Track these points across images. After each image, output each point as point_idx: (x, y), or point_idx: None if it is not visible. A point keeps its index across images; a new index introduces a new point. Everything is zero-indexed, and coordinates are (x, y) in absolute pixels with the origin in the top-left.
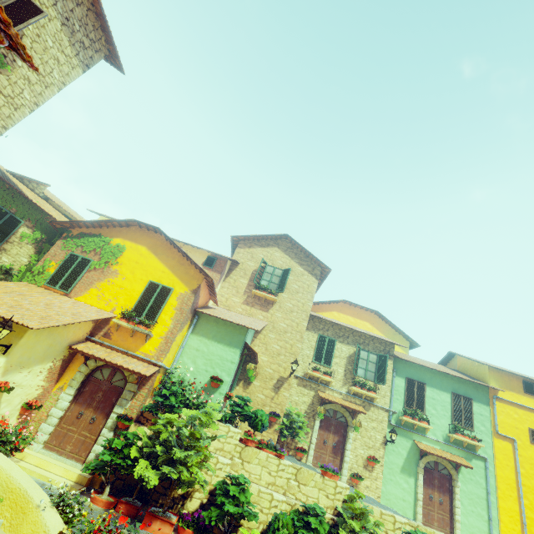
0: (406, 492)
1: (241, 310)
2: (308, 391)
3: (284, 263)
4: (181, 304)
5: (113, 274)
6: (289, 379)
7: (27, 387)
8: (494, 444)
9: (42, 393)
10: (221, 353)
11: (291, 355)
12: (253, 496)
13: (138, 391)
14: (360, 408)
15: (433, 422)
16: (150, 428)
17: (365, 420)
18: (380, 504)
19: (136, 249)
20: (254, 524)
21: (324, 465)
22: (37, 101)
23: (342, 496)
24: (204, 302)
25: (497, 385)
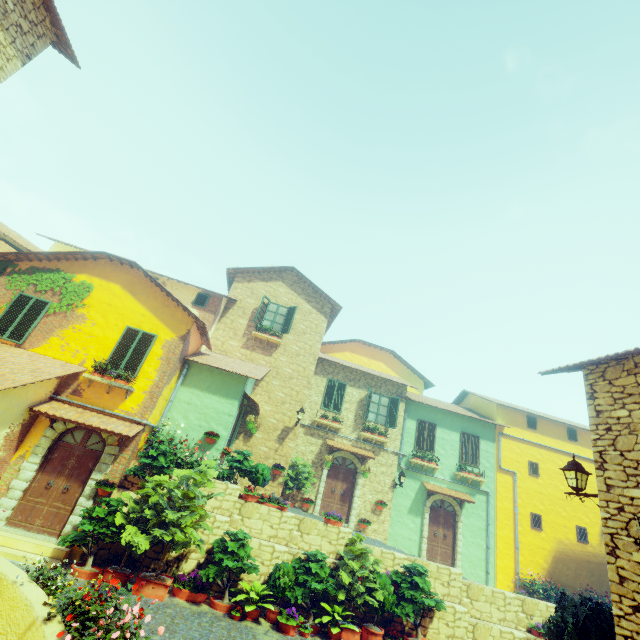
0: (413, 532)
1: (240, 355)
2: (316, 440)
3: (289, 300)
4: (167, 353)
5: (80, 320)
6: (295, 428)
7: None
8: (496, 478)
9: None
10: (217, 405)
11: (297, 402)
12: (253, 550)
13: (120, 454)
14: (370, 453)
15: (441, 462)
16: (137, 492)
17: (375, 466)
18: (386, 545)
19: (107, 287)
20: (255, 577)
21: (328, 514)
22: None
23: (345, 540)
24: (196, 348)
25: (504, 421)
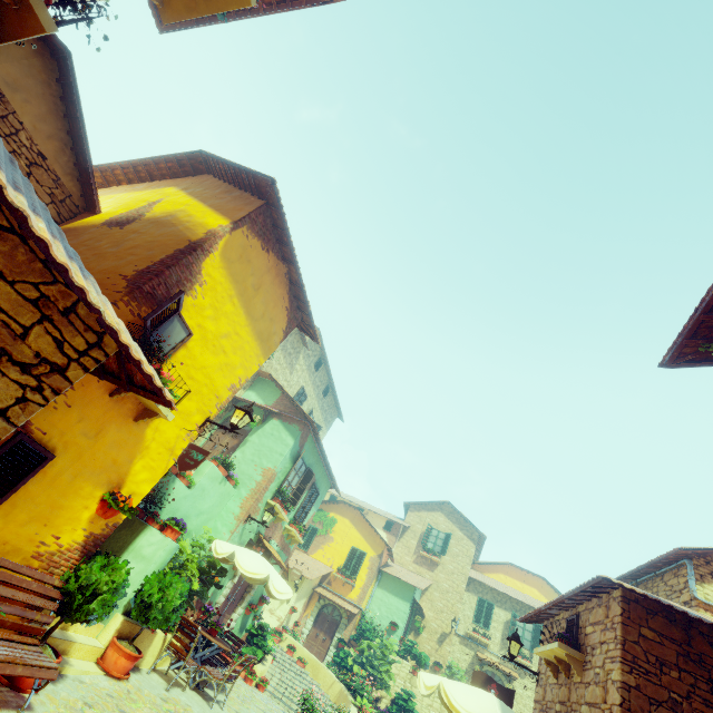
0: None
1: (412, 568)
2: (468, 650)
3: (446, 527)
4: (371, 564)
5: (331, 540)
6: (451, 635)
7: (297, 612)
8: None
9: (300, 617)
10: (397, 604)
11: (452, 613)
12: (417, 708)
13: (348, 624)
14: (515, 673)
15: None
16: (357, 649)
17: (521, 688)
18: None
19: (343, 521)
20: None
21: None
22: None
23: None
24: (385, 561)
25: None
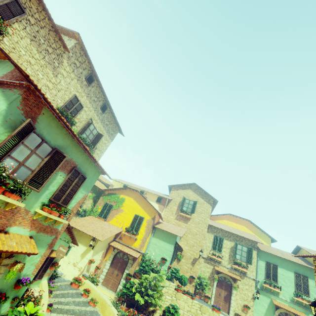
0: None
1: (174, 223)
2: (209, 266)
3: (194, 197)
4: (148, 224)
5: (121, 211)
6: (199, 259)
7: (97, 260)
8: None
9: (100, 262)
10: (165, 246)
11: (199, 246)
12: (181, 315)
13: (133, 263)
14: (238, 277)
15: (283, 289)
16: (139, 280)
17: (242, 284)
18: None
19: (129, 199)
20: None
21: (213, 305)
22: (99, 158)
23: None
24: (157, 220)
25: None
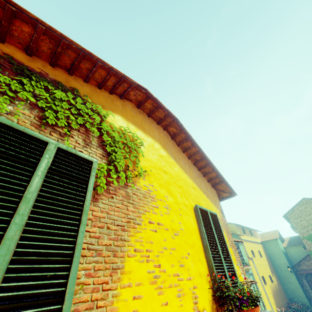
0: None
1: None
2: None
3: None
4: (228, 235)
5: (149, 201)
6: None
7: None
8: (250, 264)
9: None
10: None
11: None
12: None
13: None
14: None
15: None
16: None
17: None
18: None
19: (151, 144)
20: None
21: None
22: None
23: None
24: None
25: (239, 233)
